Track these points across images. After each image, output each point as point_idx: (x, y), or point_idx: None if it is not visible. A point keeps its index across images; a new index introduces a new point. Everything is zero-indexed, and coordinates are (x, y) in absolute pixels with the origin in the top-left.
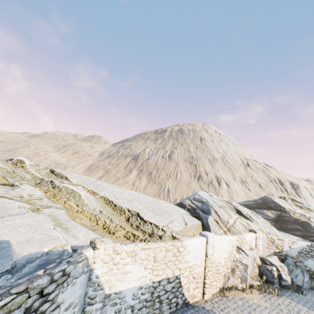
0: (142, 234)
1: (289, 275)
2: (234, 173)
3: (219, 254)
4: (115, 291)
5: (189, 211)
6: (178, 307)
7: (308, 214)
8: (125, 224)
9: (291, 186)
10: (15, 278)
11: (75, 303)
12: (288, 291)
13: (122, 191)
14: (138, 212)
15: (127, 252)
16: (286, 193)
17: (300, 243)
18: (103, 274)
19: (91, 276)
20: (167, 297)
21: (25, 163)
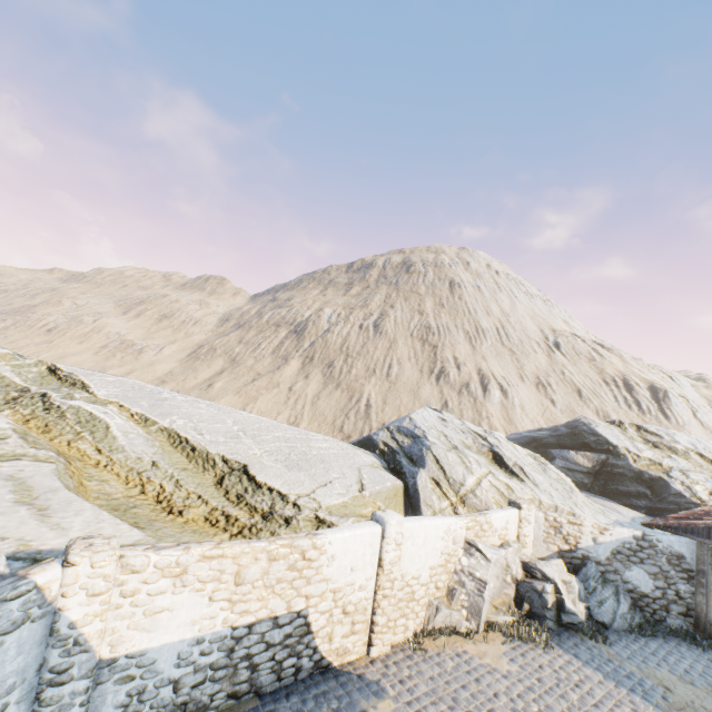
0: (248, 515)
1: (584, 601)
2: (523, 365)
3: (417, 559)
4: (128, 652)
5: (383, 458)
6: (302, 677)
7: (668, 460)
8: (211, 493)
9: (651, 393)
10: None
11: (6, 686)
12: (575, 637)
13: (220, 413)
14: (247, 463)
15: (161, 568)
16: (638, 409)
17: (618, 532)
18: (90, 618)
19: (56, 626)
20: (270, 657)
21: None
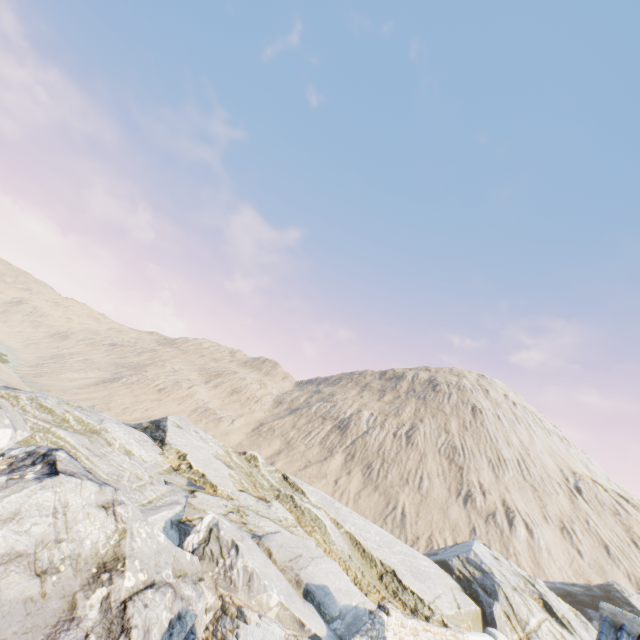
0: (402, 607)
1: None
2: (545, 504)
3: None
4: None
5: (460, 582)
6: None
7: None
8: (378, 584)
9: None
10: (344, 624)
11: None
12: None
13: (366, 524)
14: (393, 568)
15: (411, 628)
16: None
17: None
18: None
19: None
20: None
21: (259, 461)
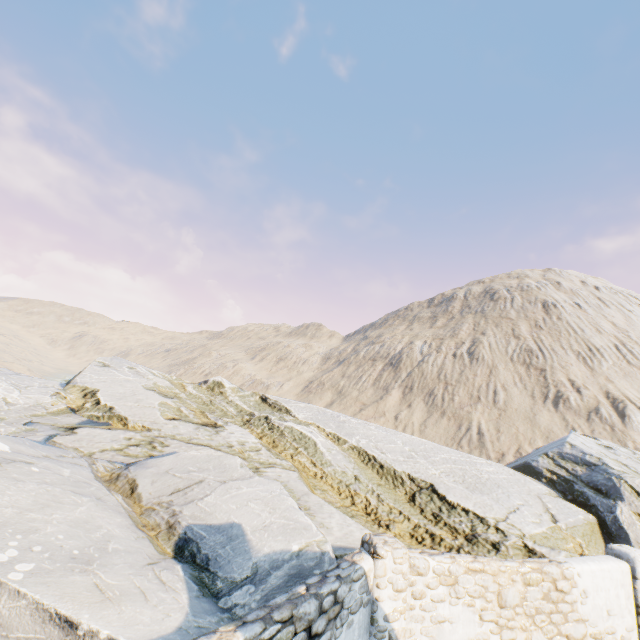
0: (449, 535)
1: None
2: None
3: None
4: None
5: (554, 487)
6: None
7: None
8: (408, 509)
9: None
10: (261, 593)
11: None
12: None
13: (388, 435)
14: (431, 482)
15: (437, 574)
16: None
17: None
18: (397, 614)
19: (375, 615)
20: None
21: (225, 387)
